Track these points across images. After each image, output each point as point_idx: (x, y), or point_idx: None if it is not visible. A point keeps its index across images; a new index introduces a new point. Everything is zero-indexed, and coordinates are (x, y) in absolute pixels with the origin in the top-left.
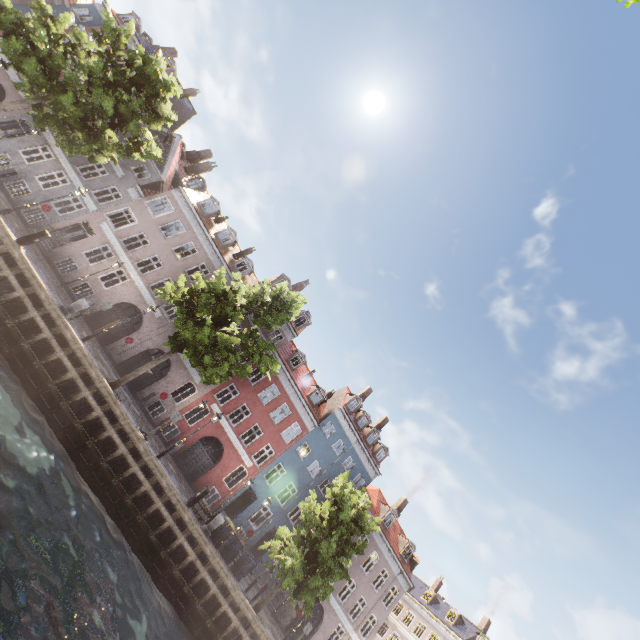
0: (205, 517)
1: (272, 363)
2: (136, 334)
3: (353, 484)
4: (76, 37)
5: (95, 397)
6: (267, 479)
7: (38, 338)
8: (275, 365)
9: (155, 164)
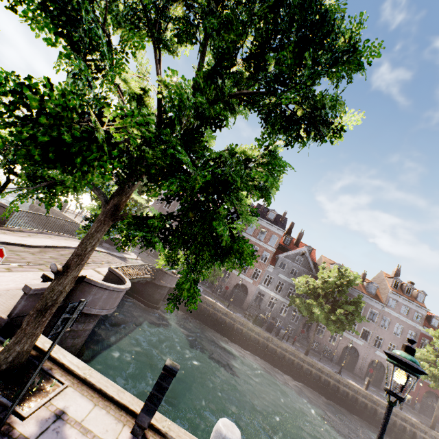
0: None
1: None
2: (359, 358)
3: None
4: (314, 286)
5: None
6: None
7: (407, 430)
8: None
9: (307, 270)
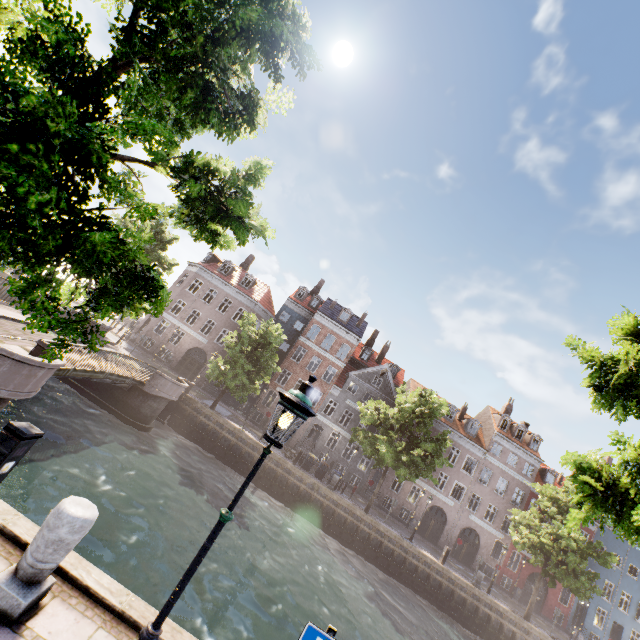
0: None
1: (611, 558)
2: (447, 525)
3: None
4: (385, 415)
5: (532, 638)
6: None
7: (492, 621)
8: (613, 558)
9: (387, 397)
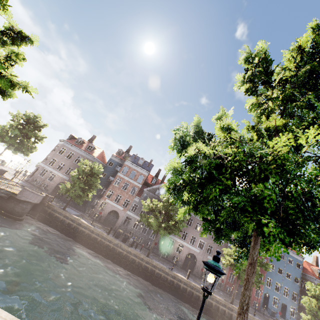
0: (263, 316)
1: (268, 266)
2: (197, 262)
3: (318, 289)
4: (155, 205)
5: (234, 312)
6: (267, 286)
7: (213, 306)
8: (269, 266)
9: None
